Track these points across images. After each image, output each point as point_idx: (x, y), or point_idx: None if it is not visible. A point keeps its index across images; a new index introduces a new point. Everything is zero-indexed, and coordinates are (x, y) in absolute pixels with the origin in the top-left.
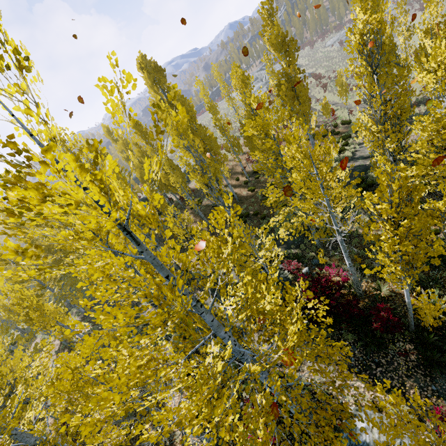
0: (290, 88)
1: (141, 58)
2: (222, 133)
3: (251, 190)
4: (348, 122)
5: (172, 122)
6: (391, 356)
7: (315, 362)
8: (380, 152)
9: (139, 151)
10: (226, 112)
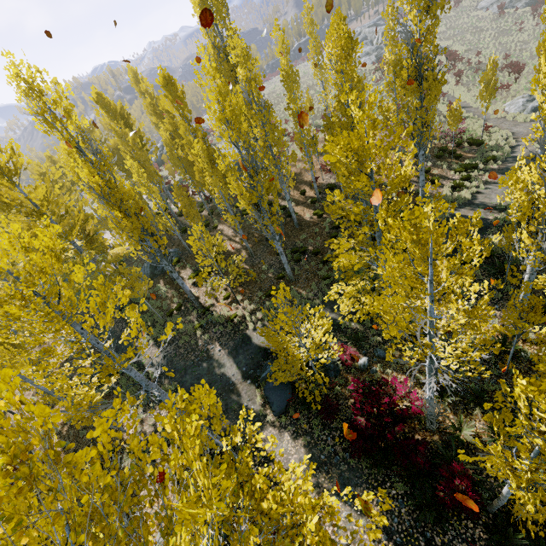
0: (415, 75)
1: None
2: (295, 123)
3: (318, 215)
4: (478, 143)
5: (217, 98)
6: (451, 537)
7: (344, 503)
8: (529, 230)
9: (171, 123)
10: (311, 82)
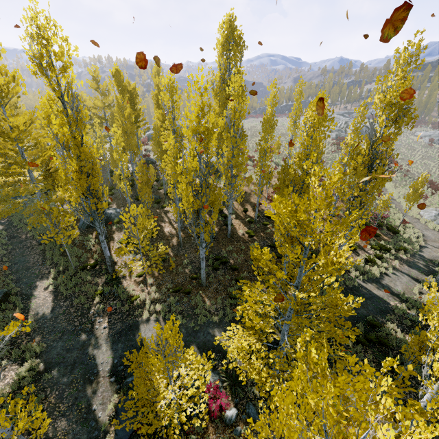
0: (368, 164)
1: (229, 17)
2: (260, 157)
3: (250, 235)
4: (394, 231)
5: (198, 111)
6: None
7: None
8: None
9: (163, 115)
10: (285, 132)
